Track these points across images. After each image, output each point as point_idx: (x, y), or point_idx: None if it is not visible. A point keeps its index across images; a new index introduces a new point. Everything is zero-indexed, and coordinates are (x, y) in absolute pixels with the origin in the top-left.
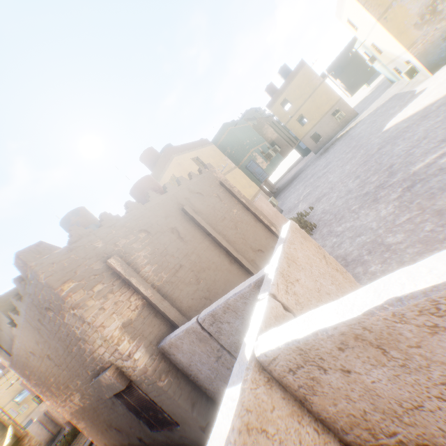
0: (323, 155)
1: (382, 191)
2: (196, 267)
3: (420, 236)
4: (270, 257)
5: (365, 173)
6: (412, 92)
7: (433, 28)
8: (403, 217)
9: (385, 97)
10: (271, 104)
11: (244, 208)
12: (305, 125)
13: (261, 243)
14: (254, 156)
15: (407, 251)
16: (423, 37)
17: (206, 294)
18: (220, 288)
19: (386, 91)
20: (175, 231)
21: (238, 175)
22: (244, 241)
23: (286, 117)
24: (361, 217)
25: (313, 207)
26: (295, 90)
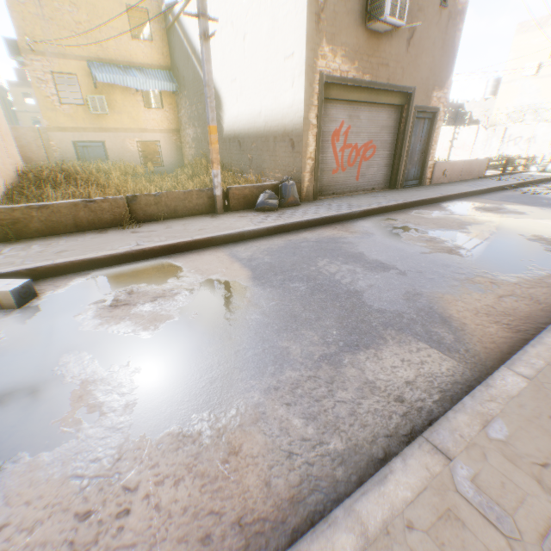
0: None
1: None
2: None
3: None
4: None
5: None
6: None
7: None
8: None
9: None
10: (15, 84)
11: None
12: None
13: None
14: None
15: None
16: None
17: None
18: None
19: None
20: None
21: None
22: None
23: (23, 107)
24: None
25: None
26: None
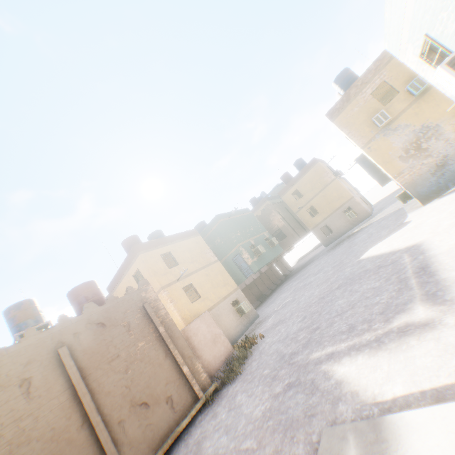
0: (331, 251)
1: (284, 369)
2: (21, 436)
3: None
4: (154, 413)
5: (308, 318)
6: (404, 218)
7: (419, 162)
8: (249, 440)
9: (397, 205)
10: (283, 192)
11: (159, 337)
12: (315, 216)
13: (154, 391)
14: (241, 250)
15: None
16: (410, 169)
17: None
18: None
19: None
20: (28, 382)
21: (215, 271)
22: (126, 390)
23: (296, 206)
24: (252, 396)
25: (268, 333)
26: (306, 183)
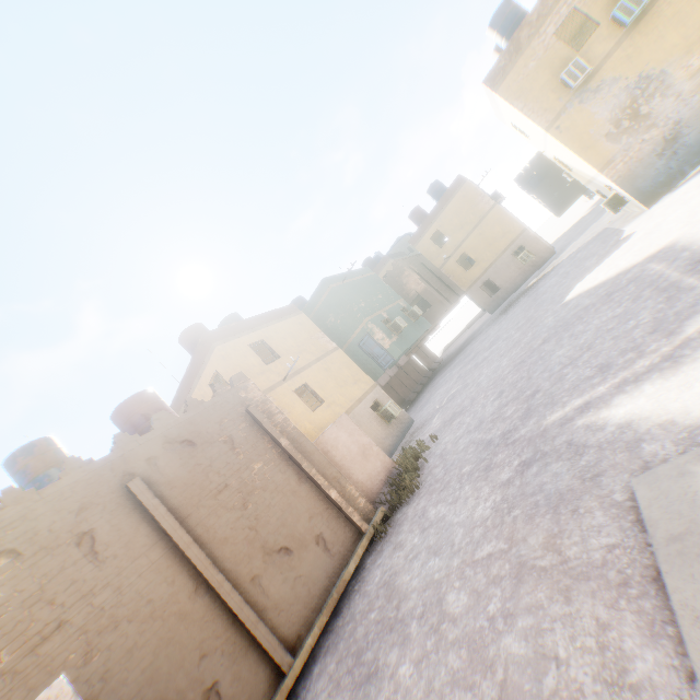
0: (501, 317)
1: (502, 453)
2: (100, 619)
3: (477, 624)
4: (303, 561)
5: (510, 390)
6: (619, 233)
7: (638, 139)
8: (488, 544)
9: (594, 230)
10: (416, 238)
11: (283, 454)
12: (471, 269)
13: (294, 531)
14: (370, 329)
15: (449, 655)
16: (624, 152)
17: (95, 687)
18: (139, 665)
19: (600, 217)
20: (90, 538)
21: (337, 364)
22: (251, 533)
23: (440, 257)
24: (459, 501)
25: (441, 433)
26: (451, 218)
